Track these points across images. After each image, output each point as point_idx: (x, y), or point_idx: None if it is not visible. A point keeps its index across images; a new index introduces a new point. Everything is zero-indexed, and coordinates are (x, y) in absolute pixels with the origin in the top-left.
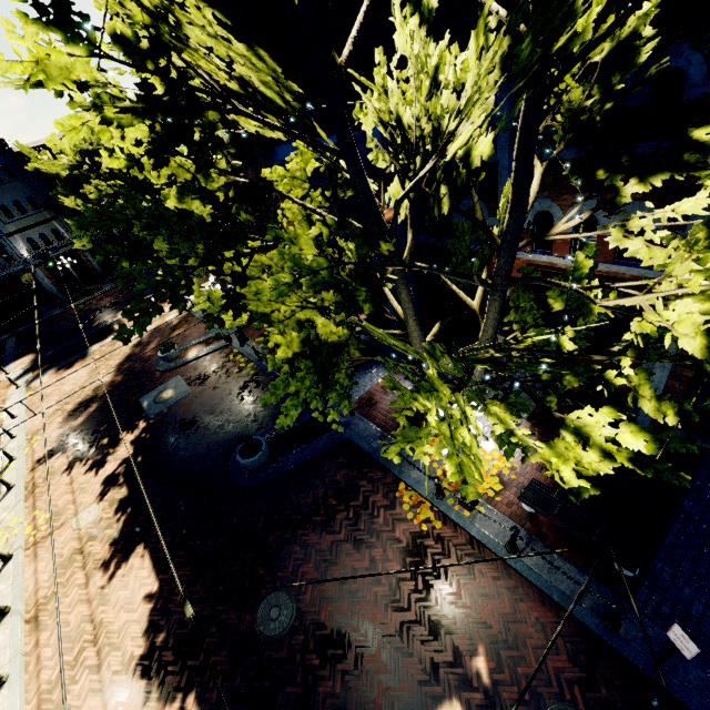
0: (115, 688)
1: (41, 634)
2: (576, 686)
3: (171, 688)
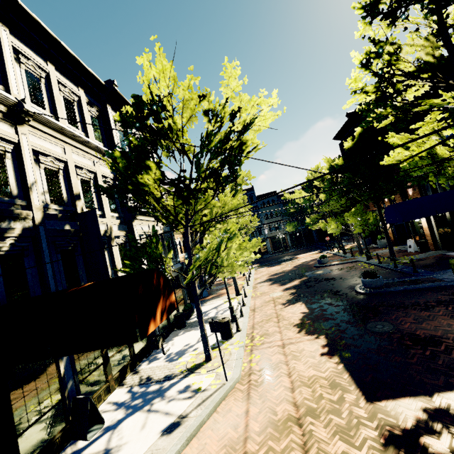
0: (285, 327)
1: (255, 312)
2: None
3: (312, 332)
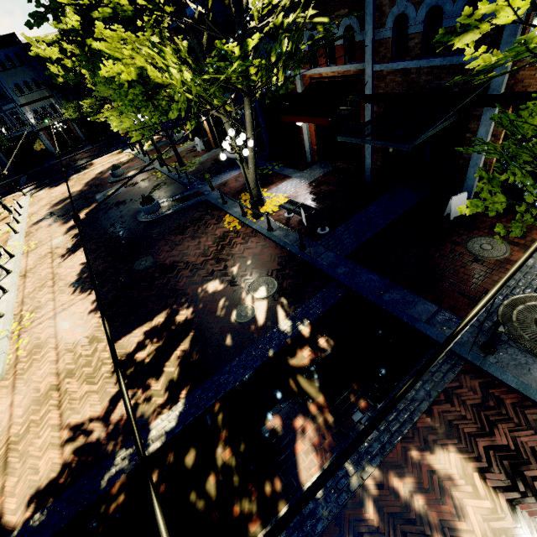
0: (60, 291)
1: (27, 279)
2: (275, 271)
3: (86, 289)
